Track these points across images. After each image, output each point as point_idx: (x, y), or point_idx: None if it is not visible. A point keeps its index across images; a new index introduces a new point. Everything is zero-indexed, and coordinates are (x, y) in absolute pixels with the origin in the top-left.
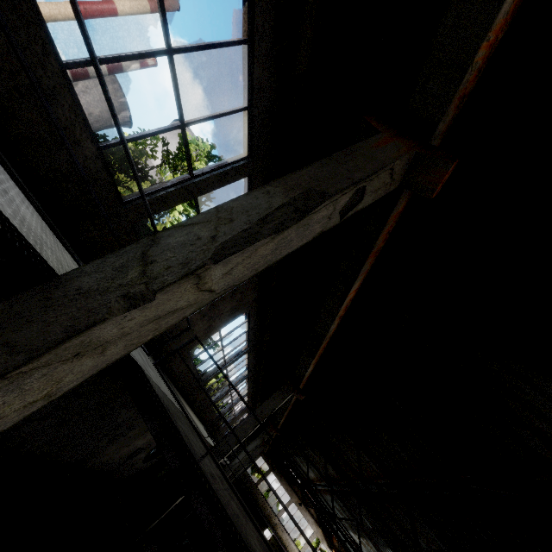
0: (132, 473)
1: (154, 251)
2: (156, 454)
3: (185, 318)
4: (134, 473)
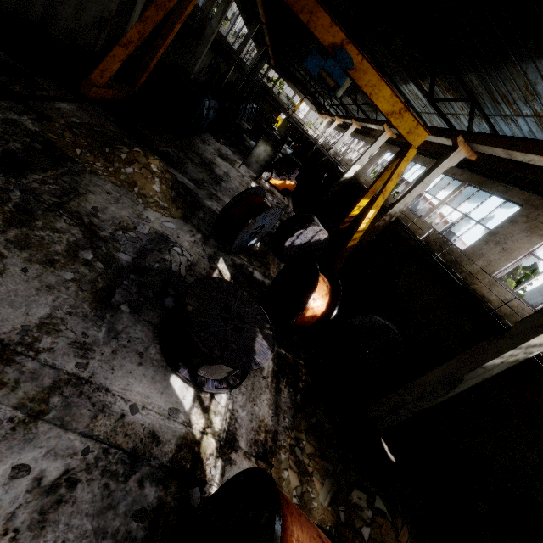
0: (203, 82)
1: (212, 25)
2: (209, 72)
3: (203, 5)
4: (203, 82)
